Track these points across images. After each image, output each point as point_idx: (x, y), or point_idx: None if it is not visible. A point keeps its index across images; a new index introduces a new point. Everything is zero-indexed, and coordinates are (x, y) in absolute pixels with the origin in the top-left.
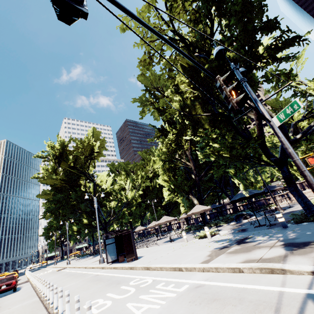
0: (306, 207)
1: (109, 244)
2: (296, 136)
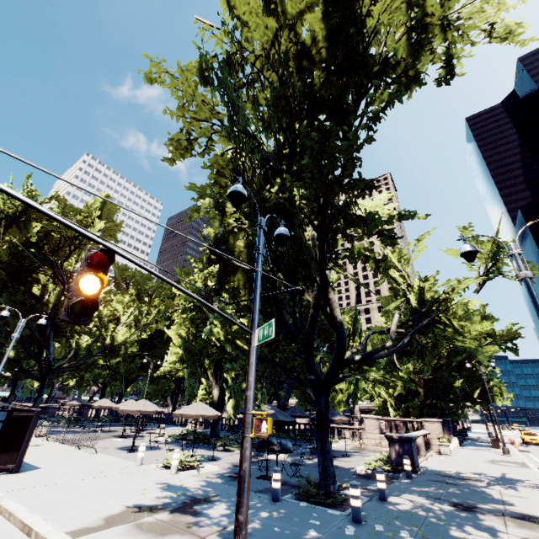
0: (323, 476)
1: None
2: (355, 356)
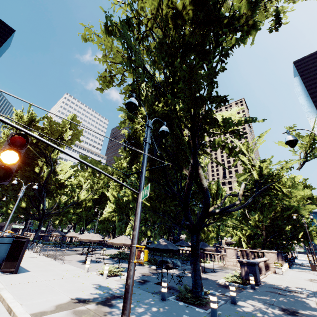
0: (194, 286)
1: (3, 243)
2: (216, 210)
